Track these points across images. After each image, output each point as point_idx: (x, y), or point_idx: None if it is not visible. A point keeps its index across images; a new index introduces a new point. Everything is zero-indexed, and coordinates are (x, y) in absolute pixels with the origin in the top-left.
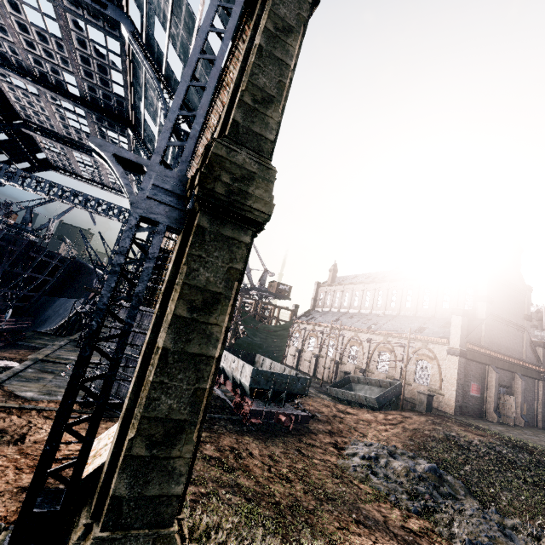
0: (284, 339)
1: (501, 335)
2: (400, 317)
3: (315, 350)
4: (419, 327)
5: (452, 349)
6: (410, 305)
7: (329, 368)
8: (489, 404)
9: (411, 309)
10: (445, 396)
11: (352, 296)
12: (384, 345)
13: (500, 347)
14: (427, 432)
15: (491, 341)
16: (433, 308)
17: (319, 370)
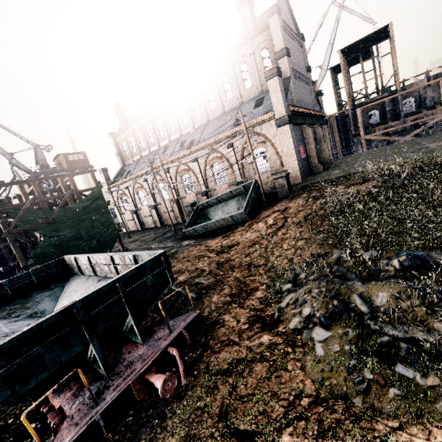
0: (104, 210)
1: (301, 91)
2: (211, 122)
3: (149, 202)
4: (235, 120)
5: (280, 120)
6: (214, 104)
7: (172, 210)
8: (313, 160)
9: (218, 108)
10: (289, 170)
11: (155, 128)
12: (218, 151)
13: (304, 104)
14: (321, 212)
15: (299, 100)
16: (238, 94)
17: (164, 217)
